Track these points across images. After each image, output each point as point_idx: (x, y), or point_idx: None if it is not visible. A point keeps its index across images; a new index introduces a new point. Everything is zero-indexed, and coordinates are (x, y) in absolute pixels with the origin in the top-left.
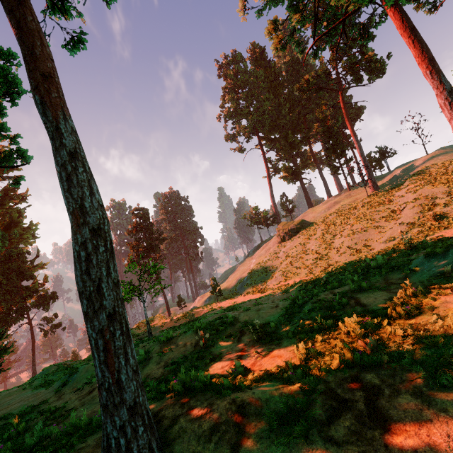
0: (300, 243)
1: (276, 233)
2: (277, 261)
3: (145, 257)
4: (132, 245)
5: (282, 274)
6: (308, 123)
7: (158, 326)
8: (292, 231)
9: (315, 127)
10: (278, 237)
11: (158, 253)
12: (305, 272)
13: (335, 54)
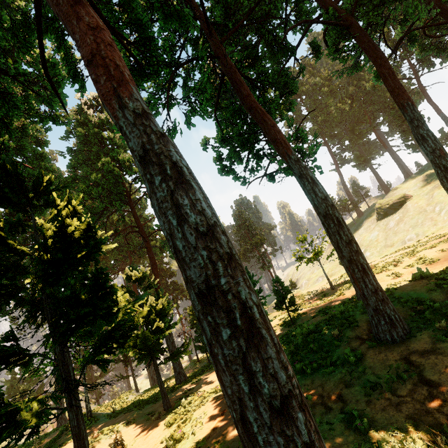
0: (414, 211)
1: (376, 211)
2: (391, 231)
3: (251, 251)
4: (241, 242)
5: (416, 234)
6: (372, 114)
7: (320, 288)
8: (395, 205)
9: (392, 113)
10: (379, 214)
11: (260, 246)
12: (446, 226)
13: (406, 49)
